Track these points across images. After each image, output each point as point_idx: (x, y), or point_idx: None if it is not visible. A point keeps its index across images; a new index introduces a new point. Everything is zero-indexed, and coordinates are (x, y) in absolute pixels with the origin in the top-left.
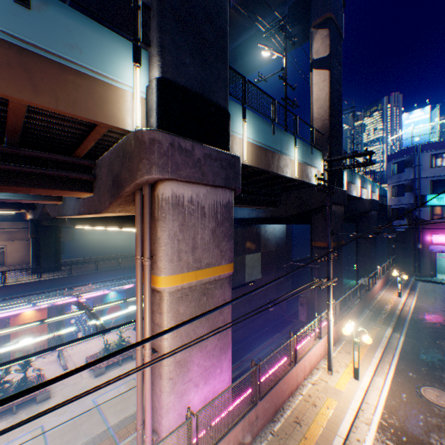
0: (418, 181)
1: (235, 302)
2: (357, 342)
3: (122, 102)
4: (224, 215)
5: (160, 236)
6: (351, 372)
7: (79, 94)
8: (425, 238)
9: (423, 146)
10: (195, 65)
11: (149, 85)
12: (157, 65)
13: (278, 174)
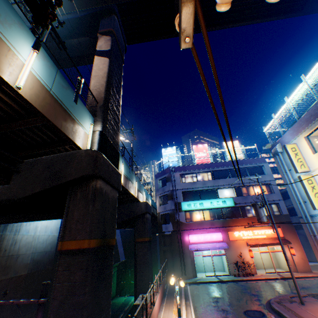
0: (176, 191)
1: None
2: None
3: None
4: None
5: None
6: None
7: None
8: (185, 239)
9: (175, 168)
10: None
11: None
12: None
13: None
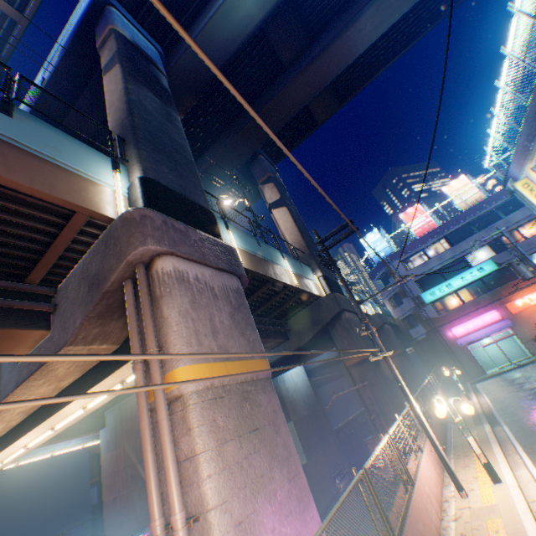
0: (405, 284)
1: None
2: (461, 421)
3: (103, 195)
4: (239, 300)
5: (167, 314)
6: (486, 479)
7: (58, 180)
8: (448, 335)
9: (390, 256)
10: (173, 175)
11: (132, 185)
12: (138, 169)
13: (278, 282)
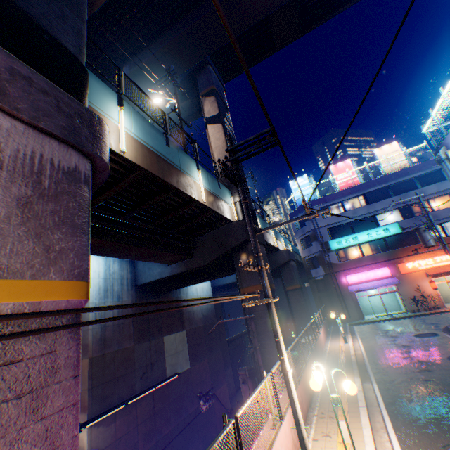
0: (318, 230)
1: (153, 419)
2: (337, 399)
3: None
4: (64, 185)
5: None
6: None
7: None
8: (342, 280)
9: (312, 202)
10: None
11: None
12: None
13: (181, 192)
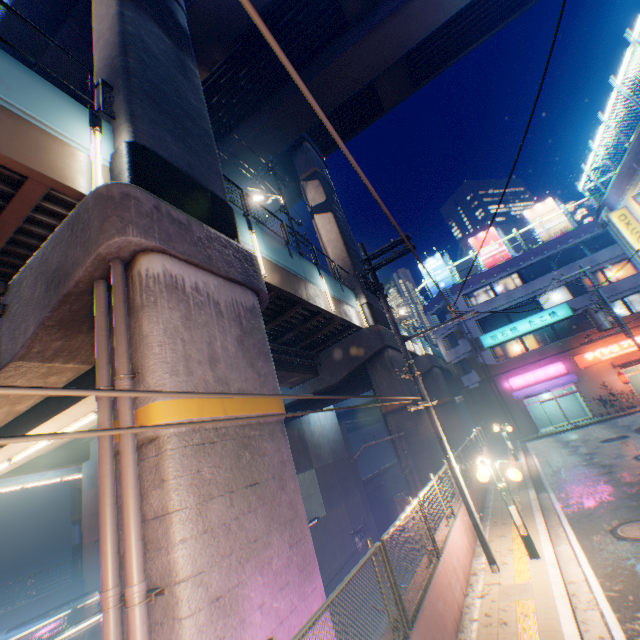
0: (464, 323)
1: None
2: (504, 487)
3: (72, 160)
4: (252, 322)
5: (148, 331)
6: (523, 553)
7: None
8: (504, 386)
9: (451, 288)
10: (178, 147)
11: (116, 151)
12: (127, 131)
13: (311, 305)
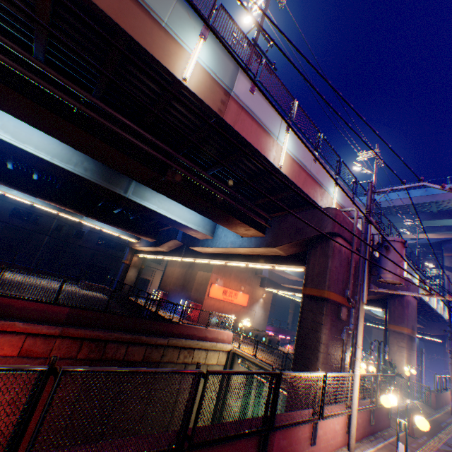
0: None
1: None
2: None
3: None
4: None
5: None
6: None
7: None
8: None
9: None
10: None
11: None
12: None
13: None
